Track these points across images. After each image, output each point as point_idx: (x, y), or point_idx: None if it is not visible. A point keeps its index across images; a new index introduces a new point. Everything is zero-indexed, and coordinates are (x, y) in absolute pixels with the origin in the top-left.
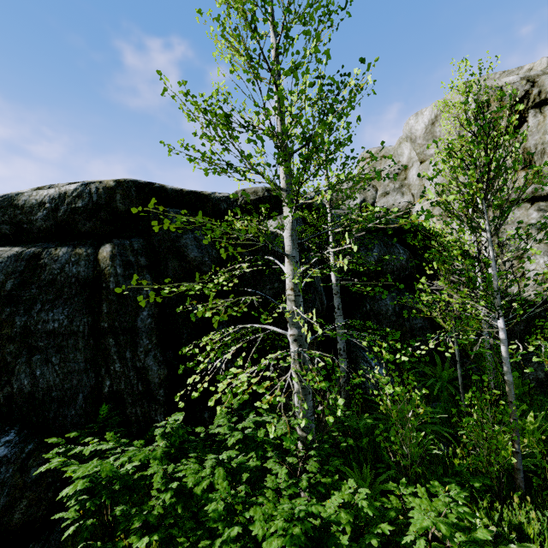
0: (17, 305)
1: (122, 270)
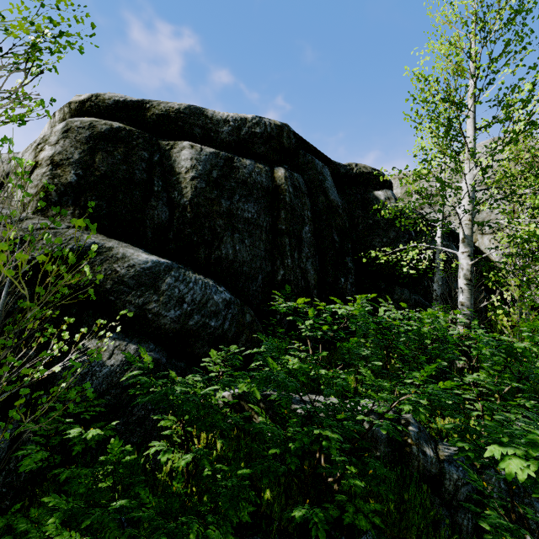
0: (222, 191)
1: (292, 190)
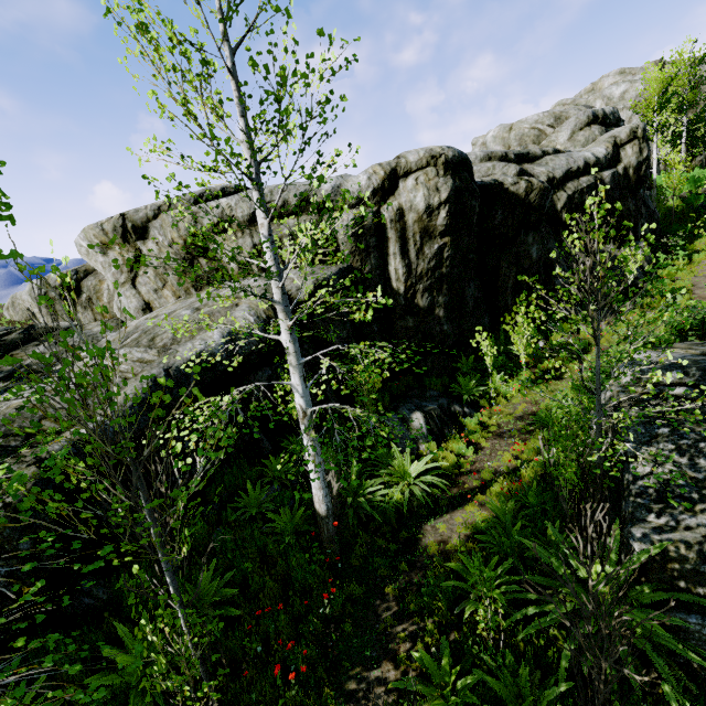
0: None
1: None
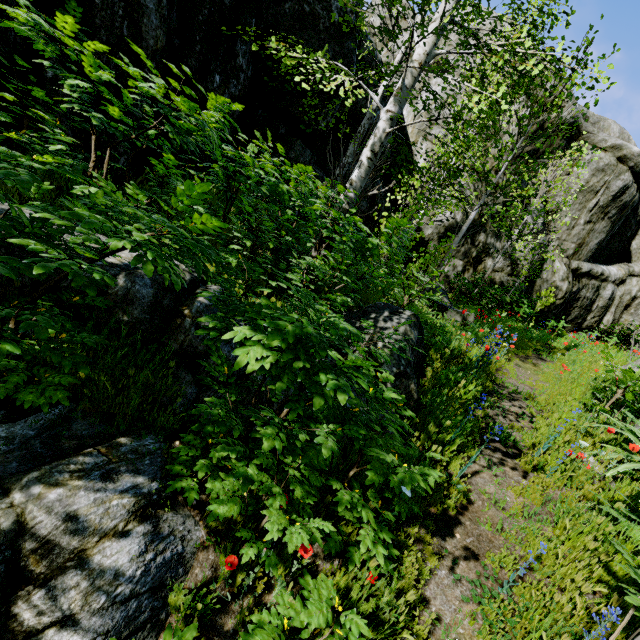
0: None
1: None
